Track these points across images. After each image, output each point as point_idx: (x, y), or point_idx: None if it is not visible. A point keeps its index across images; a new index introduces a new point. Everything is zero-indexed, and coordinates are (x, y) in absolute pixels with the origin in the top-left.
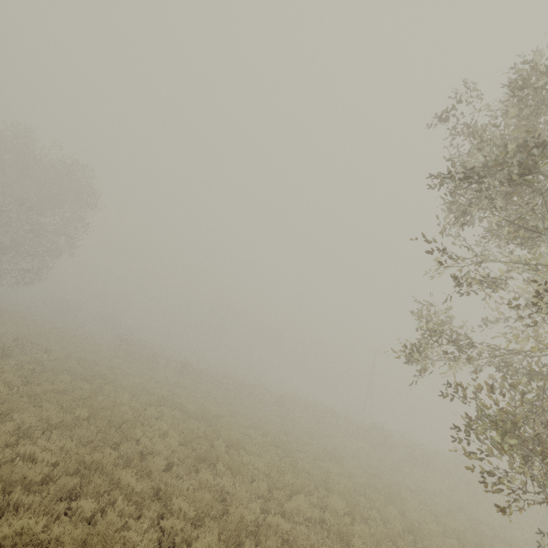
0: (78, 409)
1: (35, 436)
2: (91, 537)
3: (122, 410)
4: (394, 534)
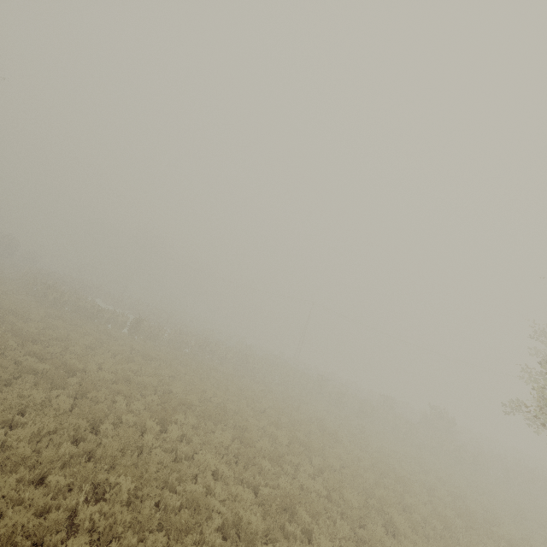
0: (112, 478)
1: None
2: None
3: (145, 442)
4: (446, 541)
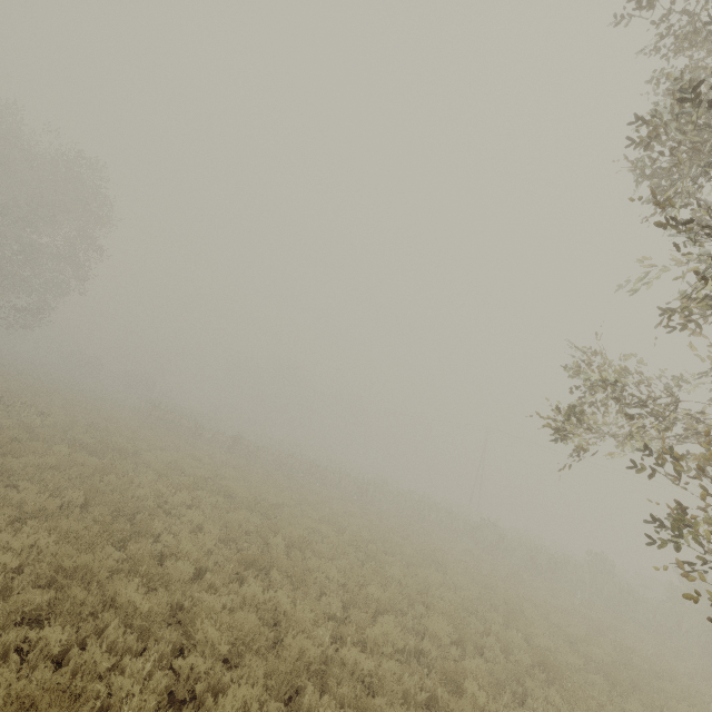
0: (70, 492)
1: None
2: (41, 694)
3: (140, 494)
4: (520, 671)
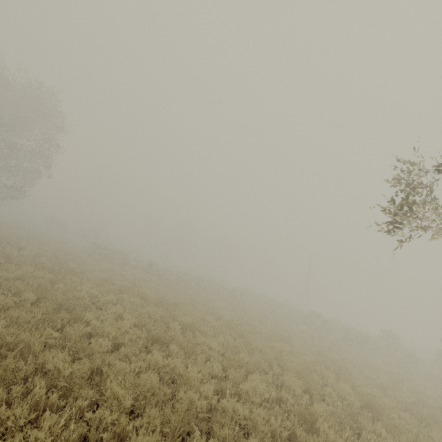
0: (26, 293)
1: None
2: None
3: (80, 296)
4: (353, 412)
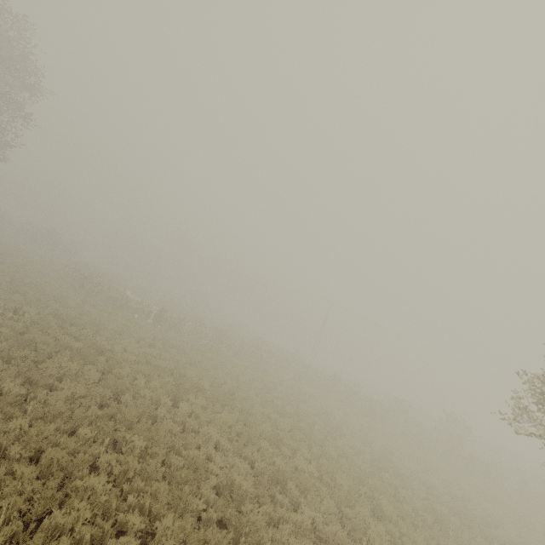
0: (128, 436)
1: (113, 507)
2: None
3: (159, 413)
4: (433, 532)
